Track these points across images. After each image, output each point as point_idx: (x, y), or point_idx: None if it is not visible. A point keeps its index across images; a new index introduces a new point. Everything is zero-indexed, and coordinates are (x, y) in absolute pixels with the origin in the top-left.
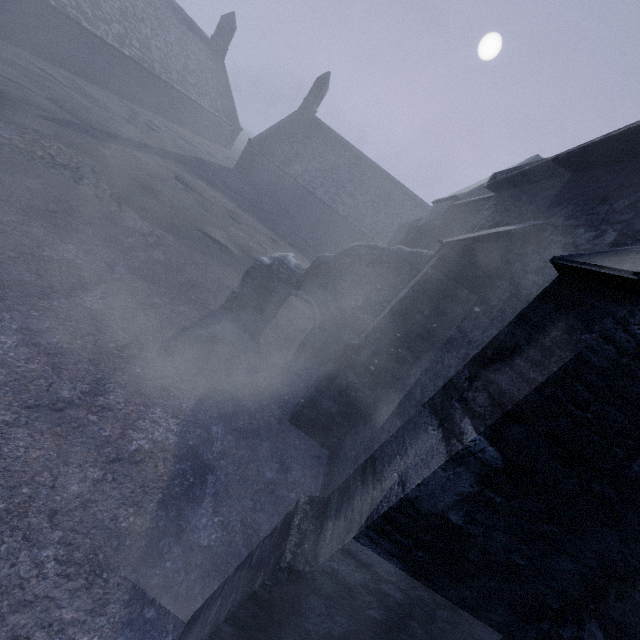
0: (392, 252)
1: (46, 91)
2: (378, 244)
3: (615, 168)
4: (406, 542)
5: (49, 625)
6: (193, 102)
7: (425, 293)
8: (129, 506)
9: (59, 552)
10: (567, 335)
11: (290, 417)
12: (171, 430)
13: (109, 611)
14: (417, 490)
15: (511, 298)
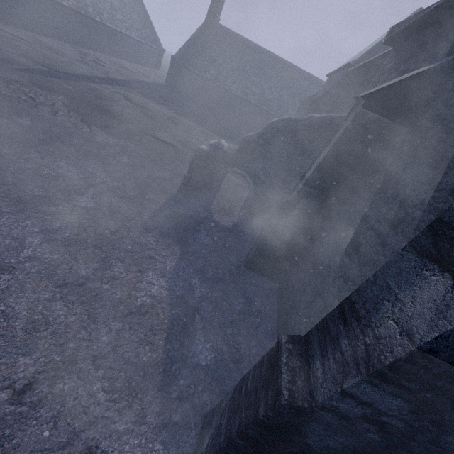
0: (305, 121)
1: (17, 49)
2: None
3: None
4: (413, 386)
5: (109, 436)
6: (124, 35)
7: (346, 147)
8: (145, 345)
9: (104, 385)
10: None
11: (245, 264)
12: (162, 286)
13: (148, 420)
14: (433, 343)
15: (438, 134)
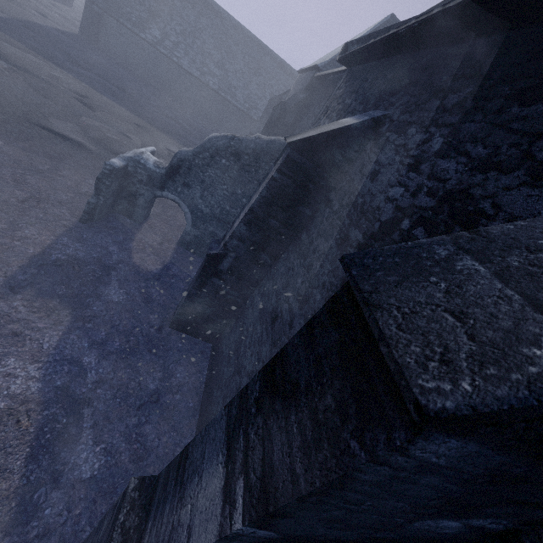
0: (250, 142)
1: None
2: (253, 119)
3: (451, 49)
4: None
5: None
6: None
7: (274, 198)
8: None
9: None
10: (339, 420)
11: (170, 324)
12: (32, 377)
13: None
14: None
15: (349, 205)
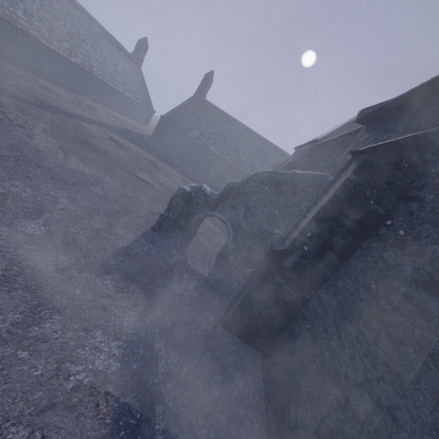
0: (289, 175)
1: (11, 81)
2: None
3: None
4: None
5: None
6: (121, 94)
7: (347, 197)
8: None
9: None
10: None
11: (223, 323)
12: (113, 355)
13: None
14: None
15: None
